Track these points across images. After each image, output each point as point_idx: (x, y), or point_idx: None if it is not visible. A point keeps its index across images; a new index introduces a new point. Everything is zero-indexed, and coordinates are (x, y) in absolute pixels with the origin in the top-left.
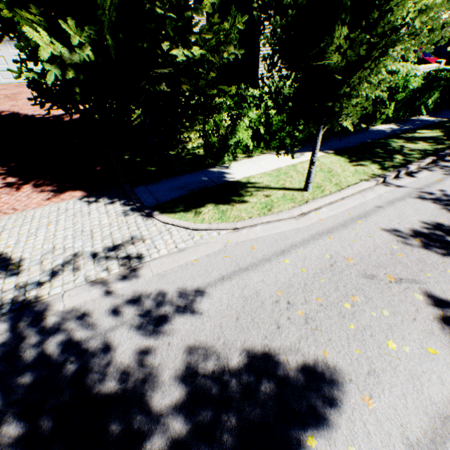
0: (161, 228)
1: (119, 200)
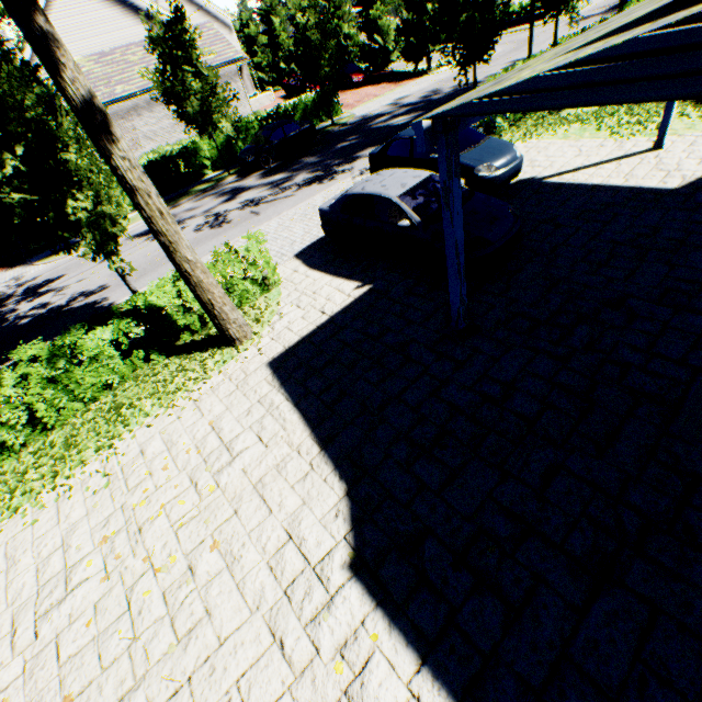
0: (36, 267)
1: (22, 266)
